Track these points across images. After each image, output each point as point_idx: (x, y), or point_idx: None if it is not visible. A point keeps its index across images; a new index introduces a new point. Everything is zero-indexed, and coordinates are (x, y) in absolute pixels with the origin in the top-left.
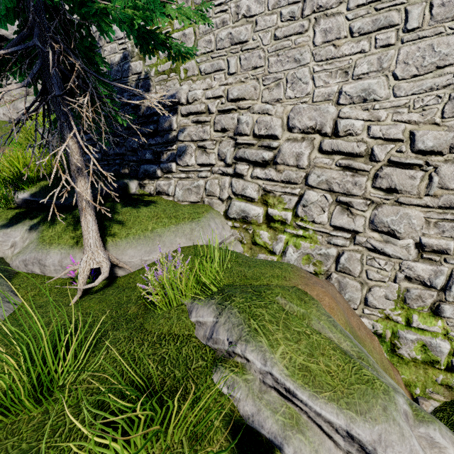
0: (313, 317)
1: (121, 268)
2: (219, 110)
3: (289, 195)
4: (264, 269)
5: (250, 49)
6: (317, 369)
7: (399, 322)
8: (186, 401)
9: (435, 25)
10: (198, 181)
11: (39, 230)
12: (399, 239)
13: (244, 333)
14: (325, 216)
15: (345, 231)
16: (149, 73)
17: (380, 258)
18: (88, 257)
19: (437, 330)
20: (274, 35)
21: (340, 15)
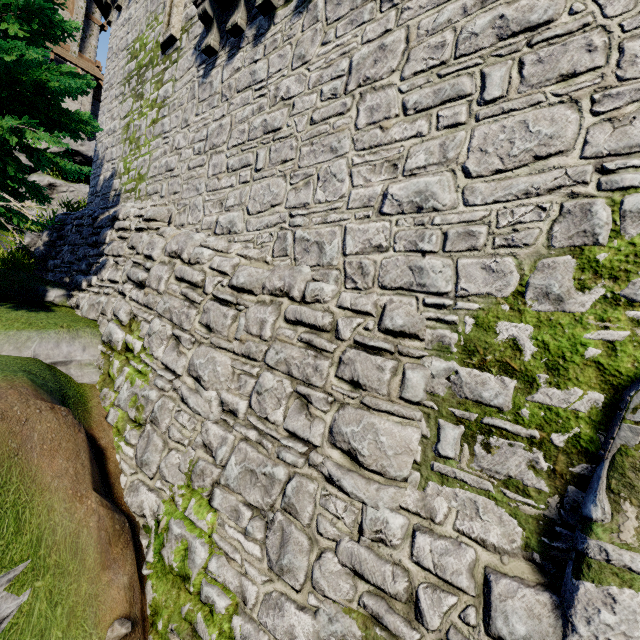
0: None
1: None
2: (135, 228)
3: (147, 322)
4: None
5: (175, 176)
6: None
7: (177, 506)
8: None
9: (272, 167)
10: (101, 298)
11: None
12: (204, 389)
13: None
14: (161, 350)
15: (173, 372)
16: (121, 190)
17: (187, 411)
18: None
19: (204, 526)
20: (188, 166)
21: (223, 153)
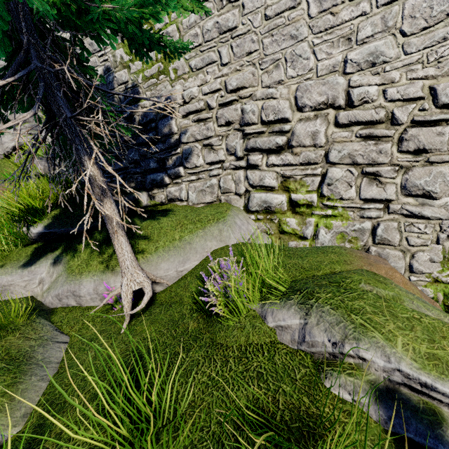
0: (404, 298)
1: (158, 284)
2: (220, 104)
3: (310, 177)
4: (319, 257)
5: (240, 35)
6: (445, 355)
7: None
8: (312, 418)
9: None
10: (211, 181)
11: (64, 261)
12: (435, 199)
13: (349, 331)
14: (353, 191)
15: (377, 202)
16: (136, 80)
17: (419, 222)
18: (128, 280)
19: None
20: (264, 15)
21: None
